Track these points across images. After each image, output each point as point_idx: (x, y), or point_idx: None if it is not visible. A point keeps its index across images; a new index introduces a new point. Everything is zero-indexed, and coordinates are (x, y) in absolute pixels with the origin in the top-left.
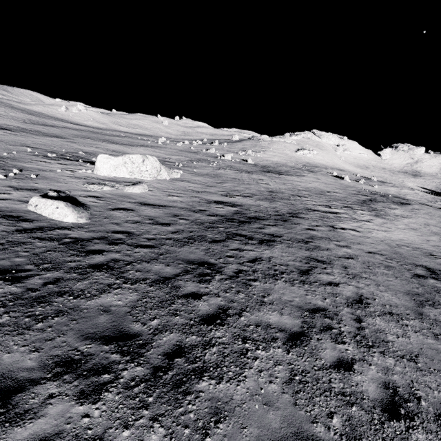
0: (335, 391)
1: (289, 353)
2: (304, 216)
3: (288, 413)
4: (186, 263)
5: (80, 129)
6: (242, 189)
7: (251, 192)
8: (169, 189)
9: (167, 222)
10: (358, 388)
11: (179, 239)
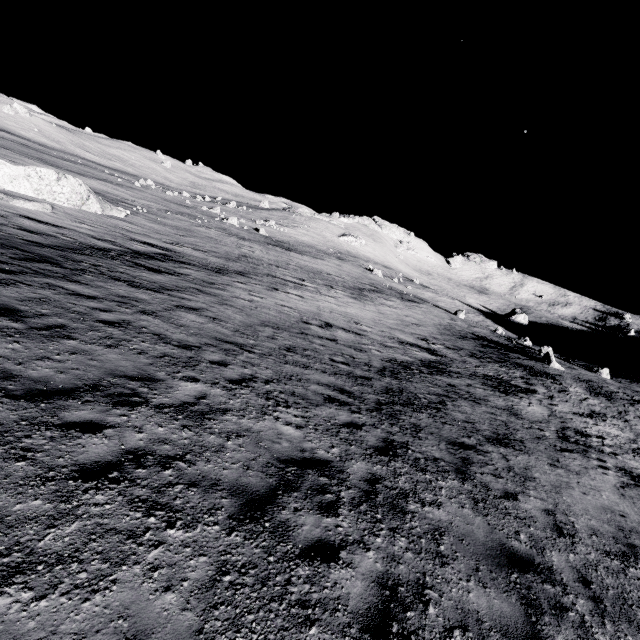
0: (70, 309)
1: (57, 295)
2: (253, 277)
3: (7, 300)
4: (21, 252)
5: (3, 136)
6: (206, 246)
7: (214, 250)
8: (87, 219)
9: (41, 233)
10: (96, 314)
11: (39, 243)
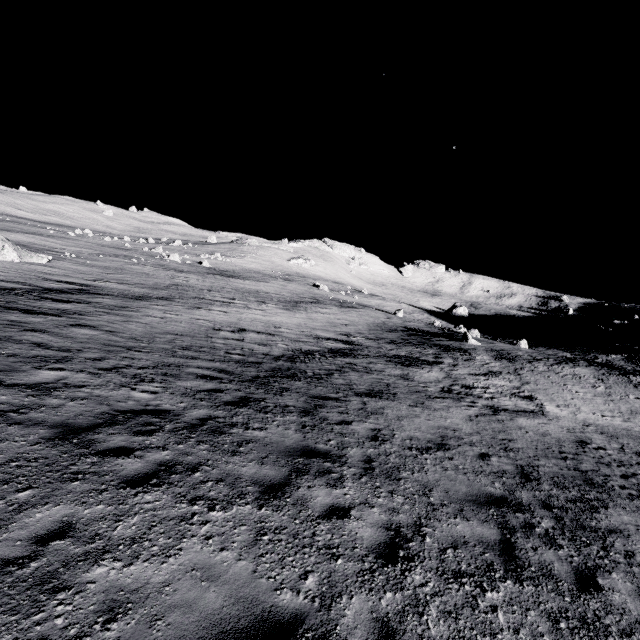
0: None
1: None
2: (177, 300)
3: None
4: None
5: None
6: (134, 280)
7: (141, 282)
8: (0, 267)
9: None
10: None
11: None
